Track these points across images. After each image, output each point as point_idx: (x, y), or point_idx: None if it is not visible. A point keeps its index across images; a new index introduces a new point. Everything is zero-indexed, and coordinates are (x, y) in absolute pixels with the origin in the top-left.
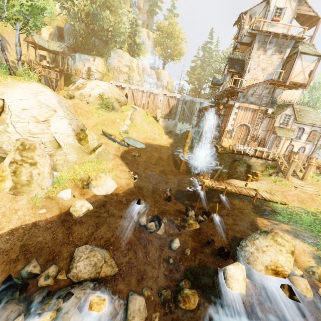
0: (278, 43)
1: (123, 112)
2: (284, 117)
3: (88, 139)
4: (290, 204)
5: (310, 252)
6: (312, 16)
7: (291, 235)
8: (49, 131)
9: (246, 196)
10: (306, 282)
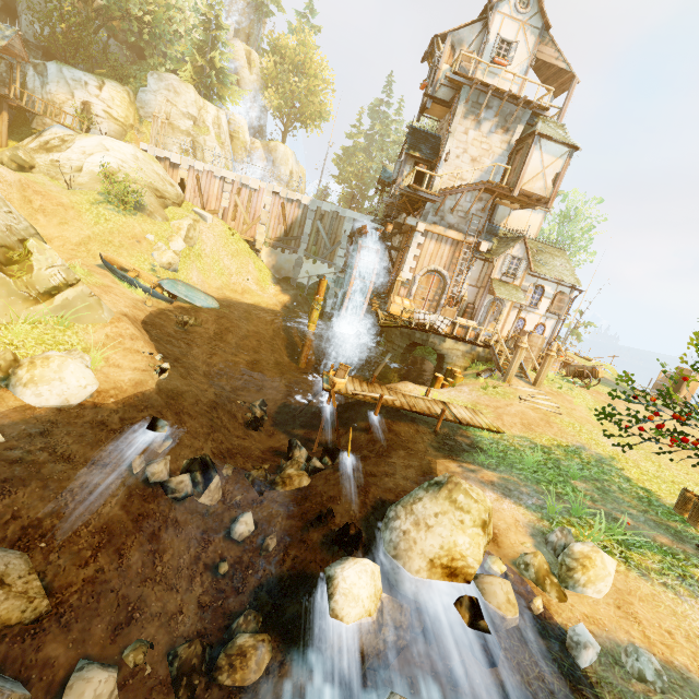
0: (502, 110)
1: (167, 221)
2: (509, 261)
3: (31, 263)
4: (506, 431)
5: (527, 523)
6: (562, 71)
7: (497, 492)
8: None
9: (422, 415)
10: (509, 587)
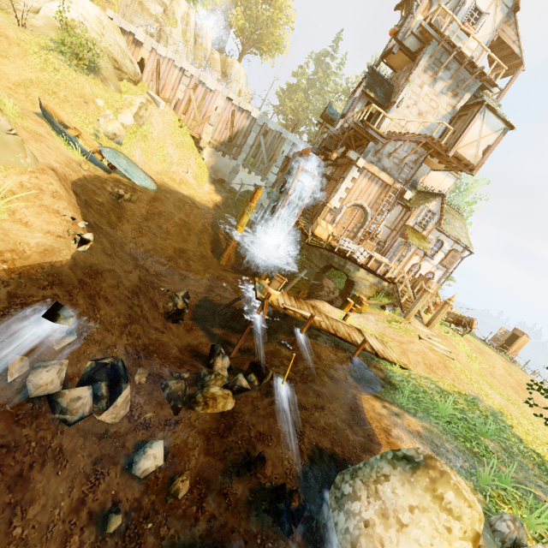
0: (457, 75)
1: (120, 92)
2: (425, 212)
3: None
4: (413, 369)
5: None
6: (513, 55)
7: (426, 447)
8: None
9: (344, 341)
10: None
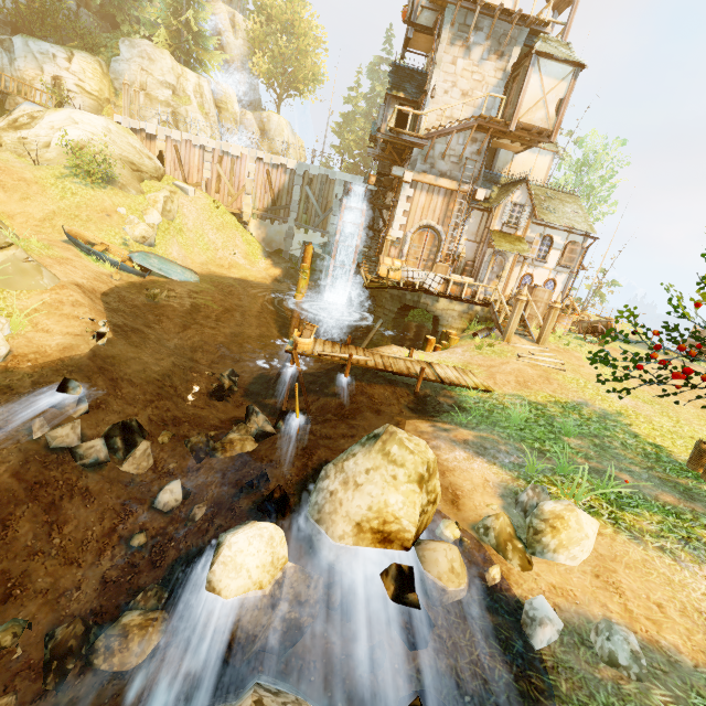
0: (494, 31)
1: (143, 194)
2: (510, 208)
3: None
4: (497, 390)
5: (499, 483)
6: None
7: (469, 451)
8: None
9: (399, 375)
10: (455, 554)
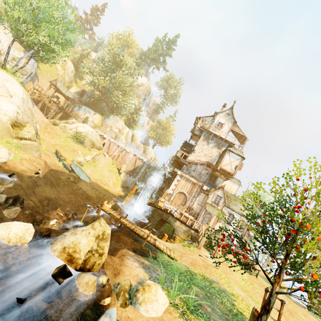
0: (217, 141)
1: (90, 150)
2: (215, 196)
3: (23, 129)
4: (179, 261)
5: (142, 278)
6: (242, 136)
7: (141, 265)
8: None
9: (137, 235)
10: (93, 278)
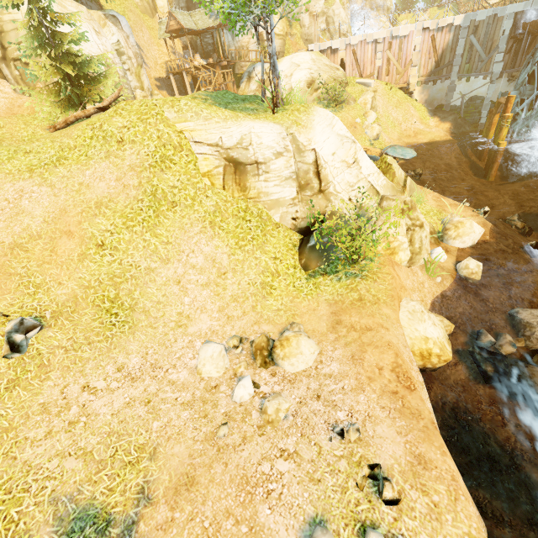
0: None
1: (355, 101)
2: None
3: (393, 171)
4: None
5: None
6: None
7: None
8: (362, 175)
9: None
10: None
